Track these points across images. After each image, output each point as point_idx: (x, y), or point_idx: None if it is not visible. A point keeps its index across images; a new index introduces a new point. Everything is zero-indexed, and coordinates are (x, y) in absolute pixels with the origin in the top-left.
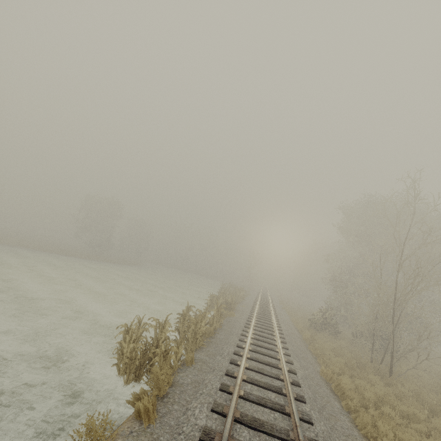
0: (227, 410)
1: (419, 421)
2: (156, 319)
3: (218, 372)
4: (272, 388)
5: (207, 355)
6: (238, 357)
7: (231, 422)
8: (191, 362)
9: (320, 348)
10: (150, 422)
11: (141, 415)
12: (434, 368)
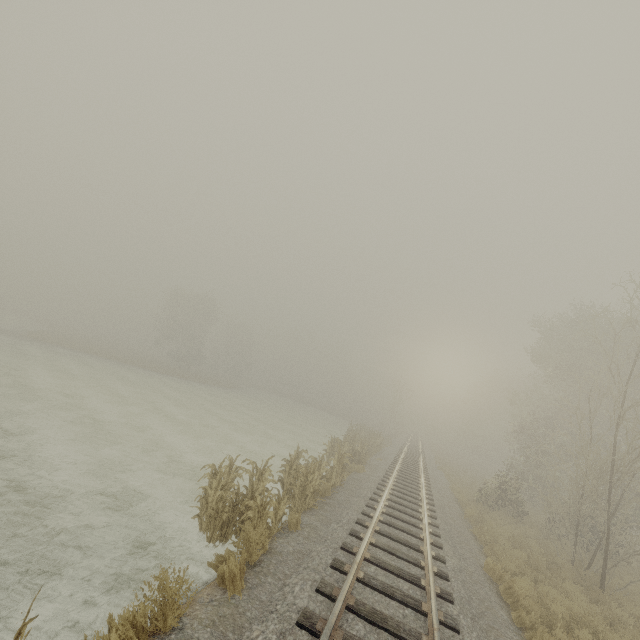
0: (338, 593)
1: None
2: (252, 462)
3: (332, 544)
4: (406, 576)
5: (319, 519)
6: (361, 529)
7: (340, 607)
8: (296, 525)
9: (491, 533)
10: (236, 591)
11: (225, 581)
12: None
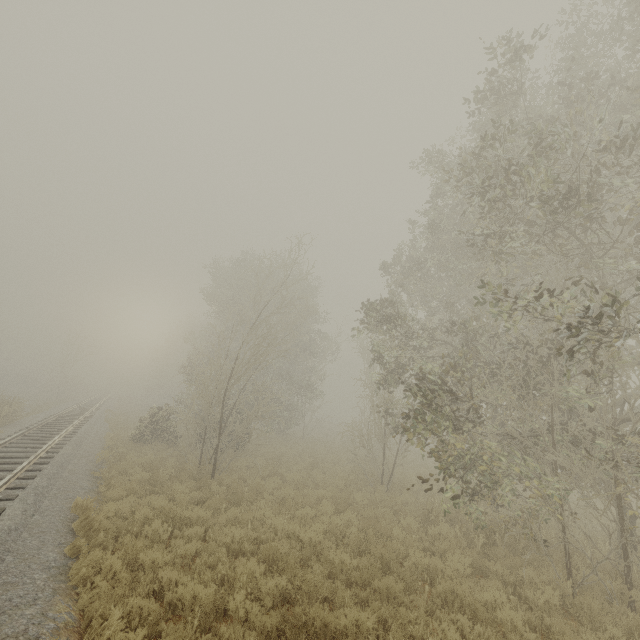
0: None
1: (203, 522)
2: None
3: None
4: None
5: None
6: None
7: None
8: None
9: (121, 467)
10: None
11: None
12: (280, 451)
